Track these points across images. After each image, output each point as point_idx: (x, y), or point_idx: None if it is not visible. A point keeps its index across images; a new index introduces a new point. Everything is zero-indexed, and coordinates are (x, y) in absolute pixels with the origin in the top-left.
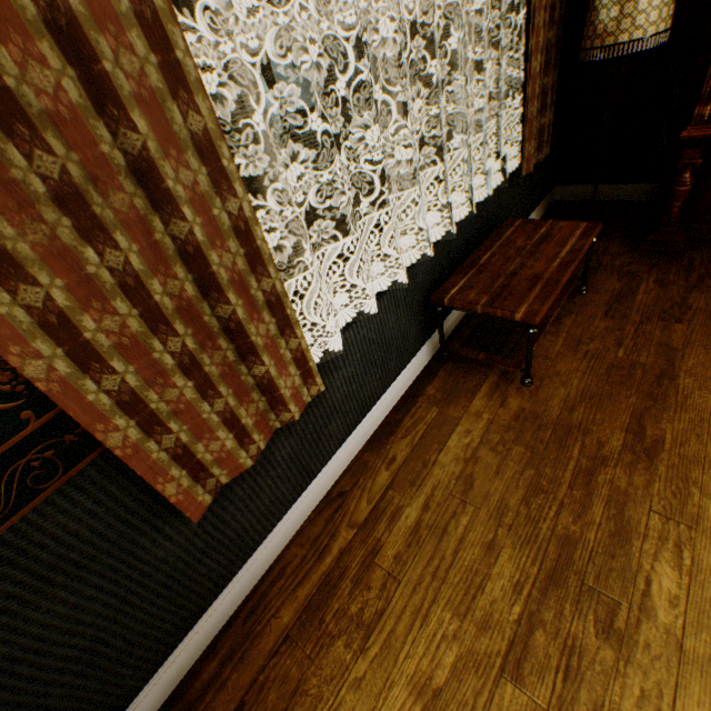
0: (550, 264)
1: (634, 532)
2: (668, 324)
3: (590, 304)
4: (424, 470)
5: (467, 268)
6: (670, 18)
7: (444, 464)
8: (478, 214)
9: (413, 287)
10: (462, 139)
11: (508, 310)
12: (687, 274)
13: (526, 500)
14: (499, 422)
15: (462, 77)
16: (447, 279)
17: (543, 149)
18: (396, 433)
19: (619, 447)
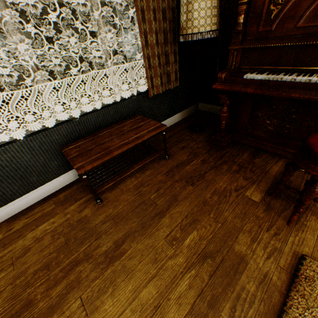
0: (121, 142)
1: (61, 309)
2: (187, 185)
3: (165, 166)
4: (16, 239)
5: (92, 136)
6: (215, 24)
7: (27, 239)
8: (117, 110)
9: (50, 141)
10: (107, 70)
11: (74, 163)
12: (218, 159)
13: (37, 271)
14: (70, 221)
15: (98, 38)
16: (78, 140)
17: (174, 83)
18: (26, 215)
19: (103, 251)
